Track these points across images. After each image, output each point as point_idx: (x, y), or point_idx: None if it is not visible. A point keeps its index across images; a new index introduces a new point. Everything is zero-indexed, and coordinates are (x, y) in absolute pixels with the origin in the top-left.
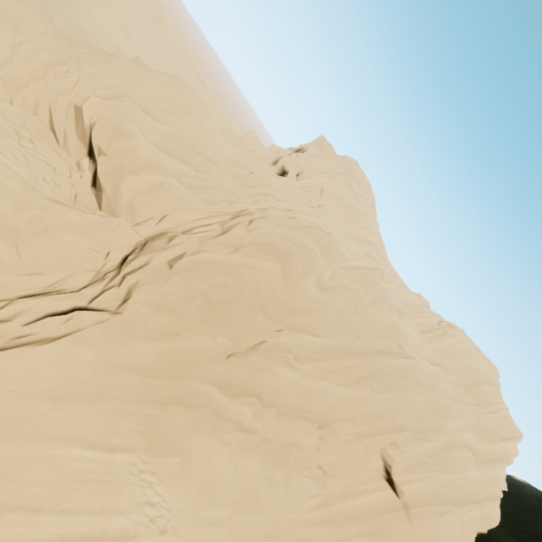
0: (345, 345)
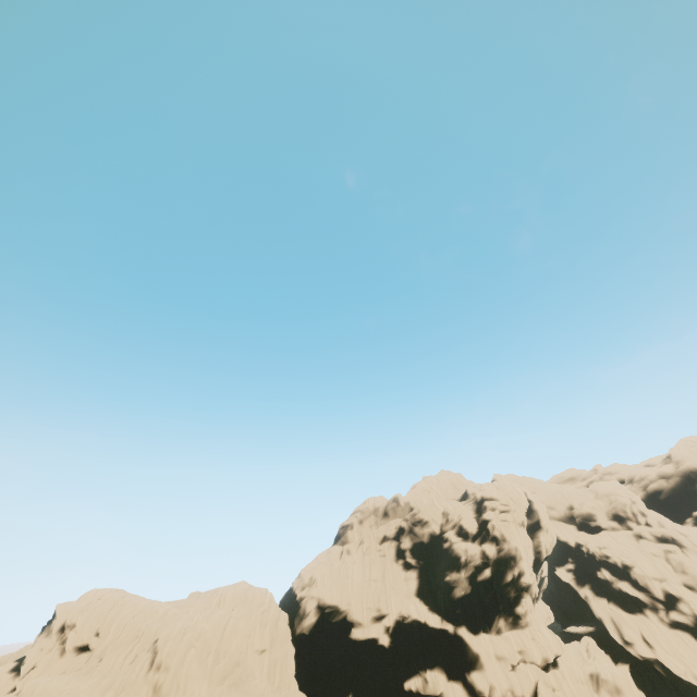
0: (217, 642)
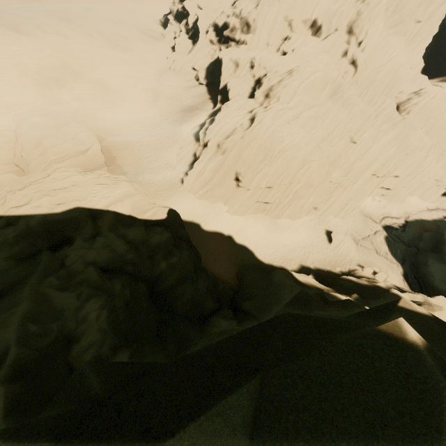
0: (398, 0)
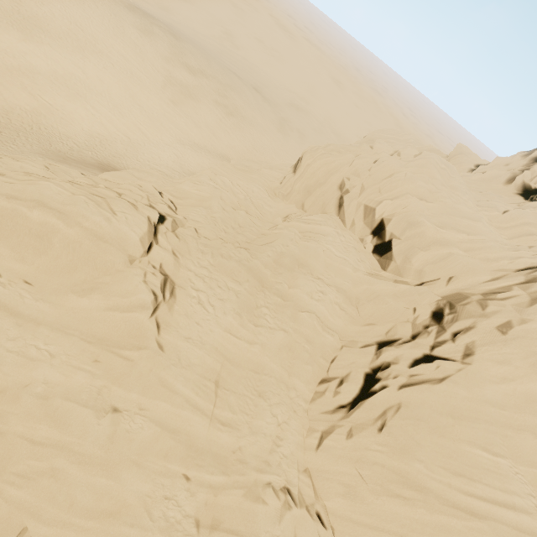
0: None
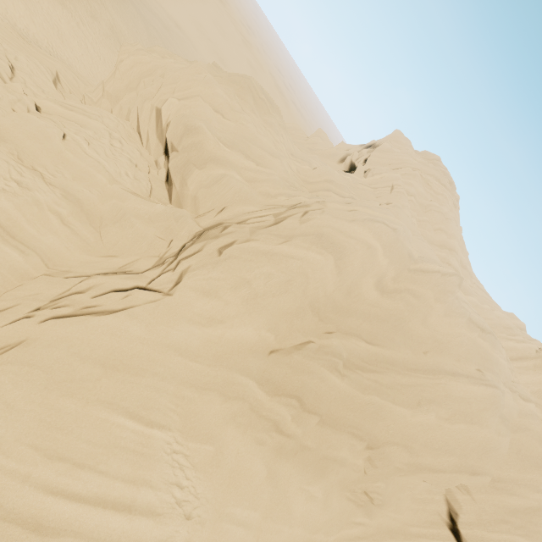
0: (407, 359)
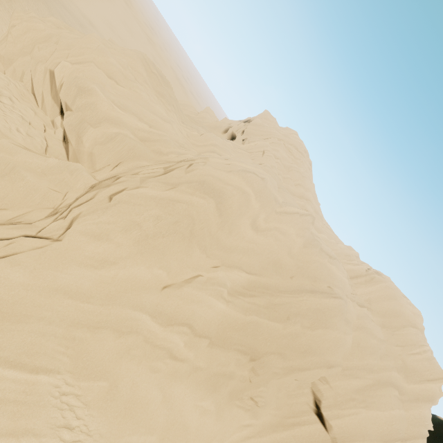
0: (278, 283)
